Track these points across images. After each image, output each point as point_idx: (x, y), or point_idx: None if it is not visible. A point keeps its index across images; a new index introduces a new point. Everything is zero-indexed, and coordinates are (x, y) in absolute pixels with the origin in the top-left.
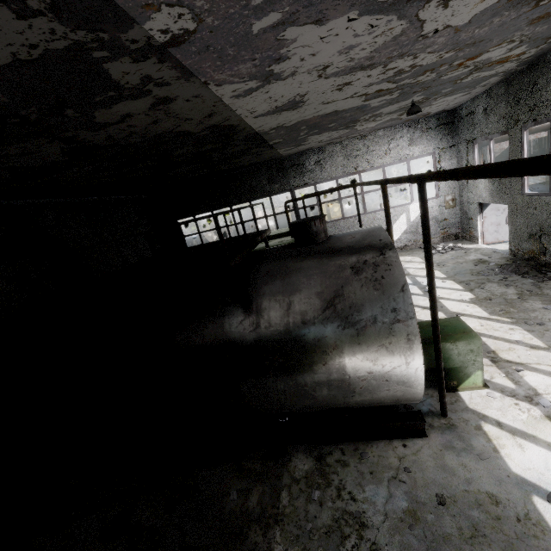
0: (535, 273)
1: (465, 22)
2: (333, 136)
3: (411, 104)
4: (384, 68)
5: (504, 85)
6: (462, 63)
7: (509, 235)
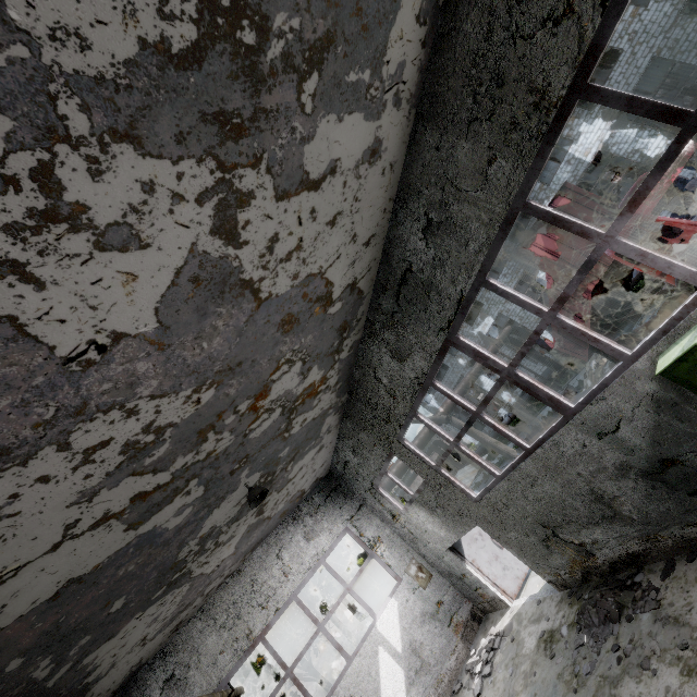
0: (626, 595)
1: (155, 327)
2: (164, 613)
3: (248, 490)
4: (69, 450)
5: (347, 421)
6: (255, 405)
7: (524, 562)
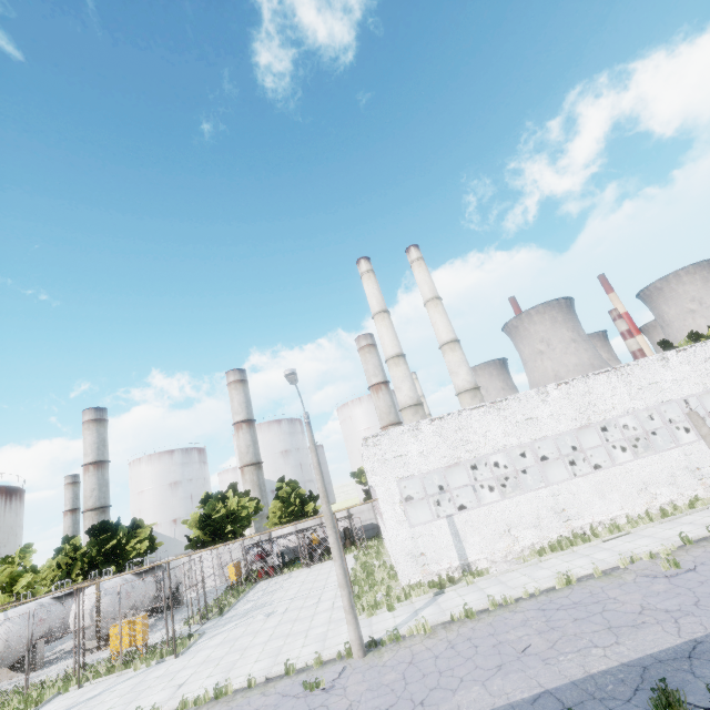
0: None
1: None
2: None
3: None
4: None
5: None
6: None
7: None
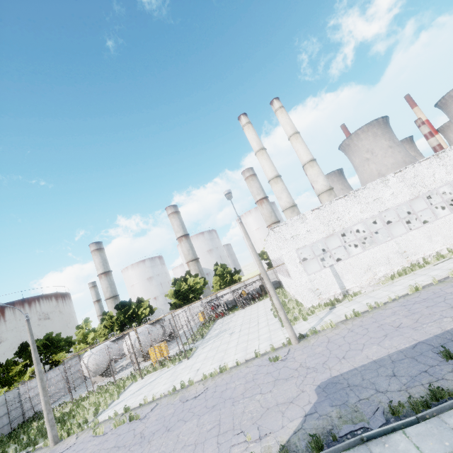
0: None
1: None
2: None
3: None
4: None
5: None
6: None
7: None
